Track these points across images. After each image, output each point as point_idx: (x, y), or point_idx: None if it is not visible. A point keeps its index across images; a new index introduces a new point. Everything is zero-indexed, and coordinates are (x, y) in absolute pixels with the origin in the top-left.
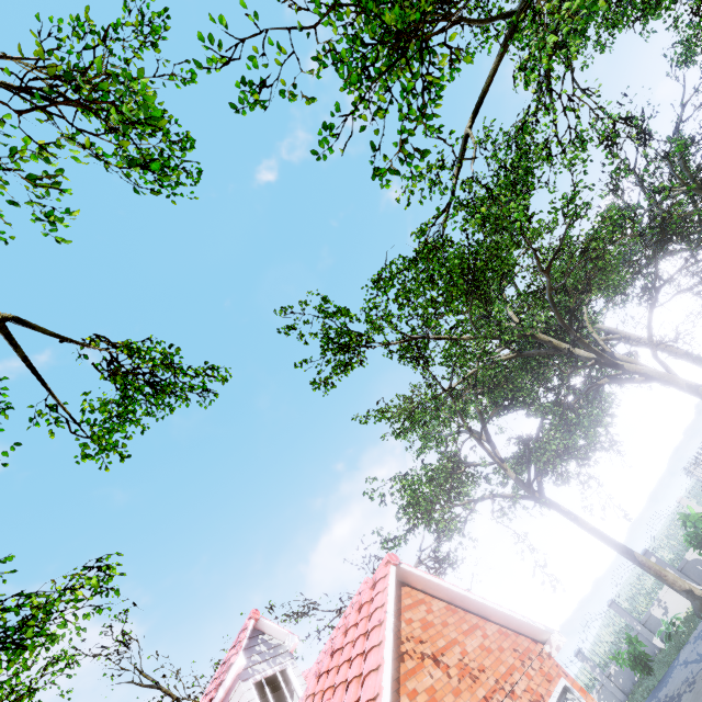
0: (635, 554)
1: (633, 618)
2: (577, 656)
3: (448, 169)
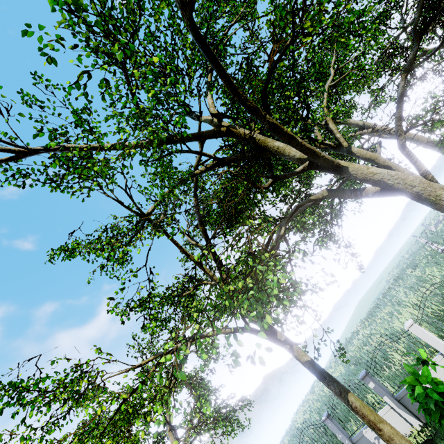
0: (349, 398)
1: (345, 435)
2: None
3: None
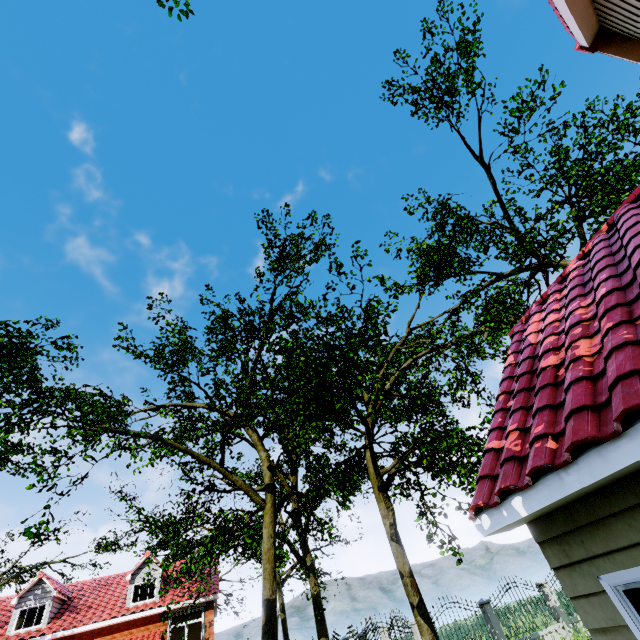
0: None
1: None
2: None
3: None
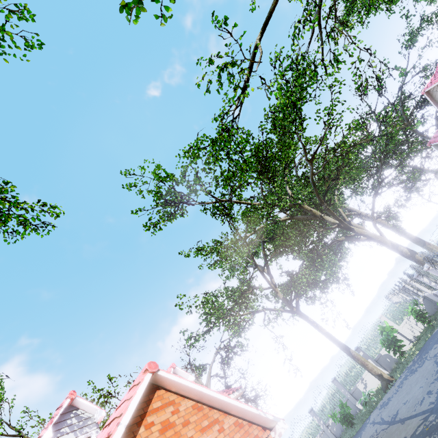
0: (350, 350)
1: (346, 389)
2: (310, 413)
3: (237, 66)
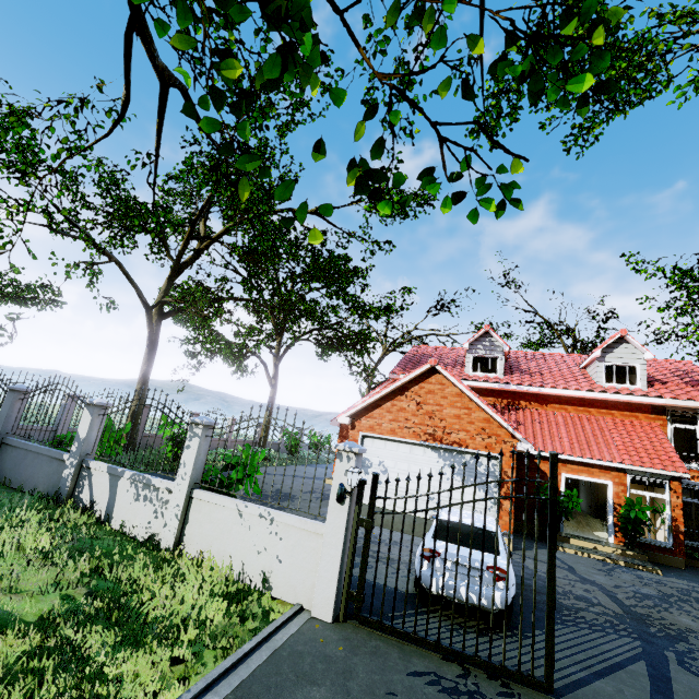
0: None
1: None
2: None
3: None
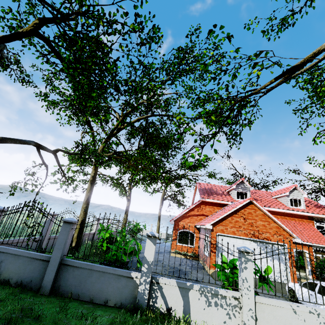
0: None
1: None
2: None
3: None
